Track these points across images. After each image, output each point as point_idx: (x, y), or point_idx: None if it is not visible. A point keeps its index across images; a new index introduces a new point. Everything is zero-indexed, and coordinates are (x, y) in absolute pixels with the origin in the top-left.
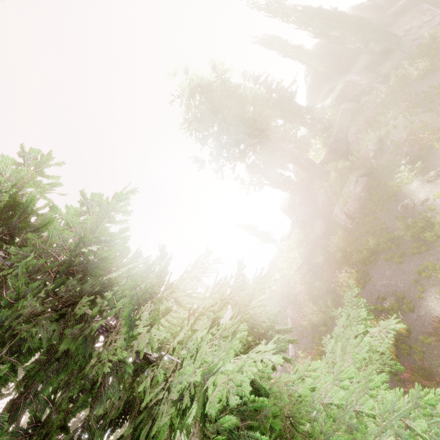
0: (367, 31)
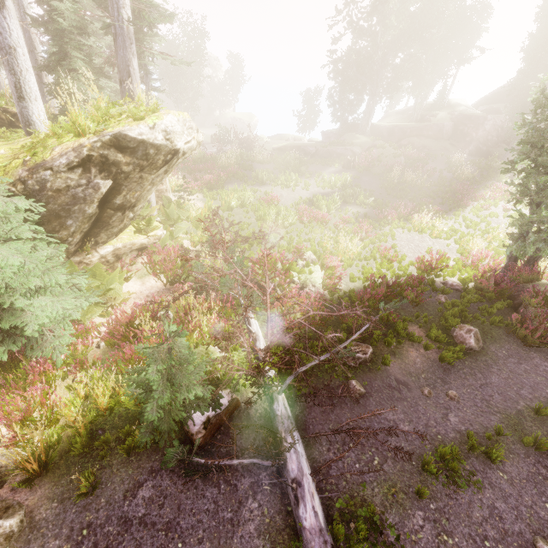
0: None
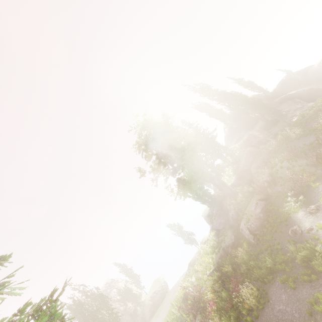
0: (261, 108)
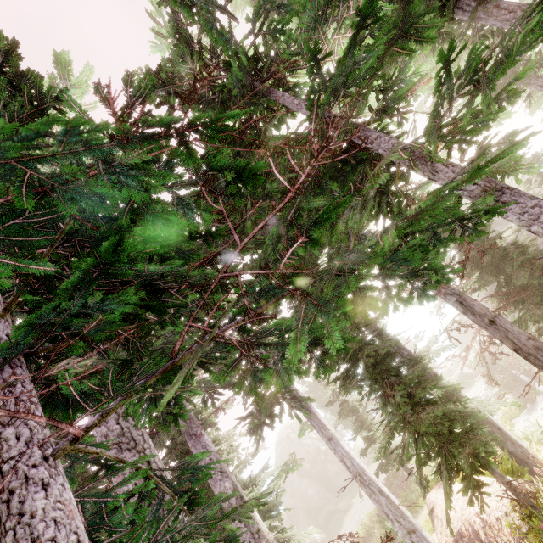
0: None
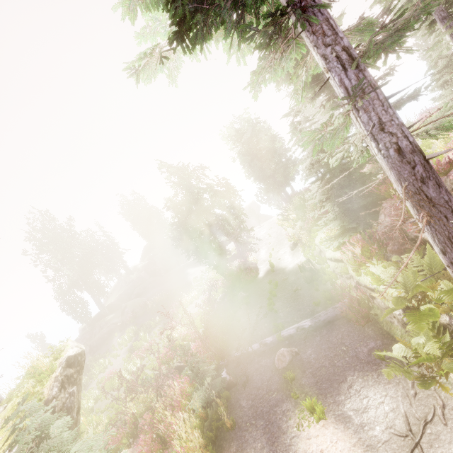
0: (166, 243)
